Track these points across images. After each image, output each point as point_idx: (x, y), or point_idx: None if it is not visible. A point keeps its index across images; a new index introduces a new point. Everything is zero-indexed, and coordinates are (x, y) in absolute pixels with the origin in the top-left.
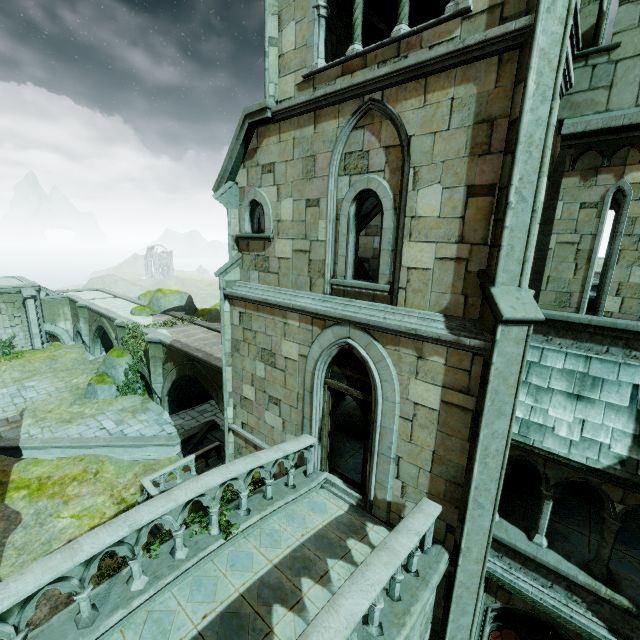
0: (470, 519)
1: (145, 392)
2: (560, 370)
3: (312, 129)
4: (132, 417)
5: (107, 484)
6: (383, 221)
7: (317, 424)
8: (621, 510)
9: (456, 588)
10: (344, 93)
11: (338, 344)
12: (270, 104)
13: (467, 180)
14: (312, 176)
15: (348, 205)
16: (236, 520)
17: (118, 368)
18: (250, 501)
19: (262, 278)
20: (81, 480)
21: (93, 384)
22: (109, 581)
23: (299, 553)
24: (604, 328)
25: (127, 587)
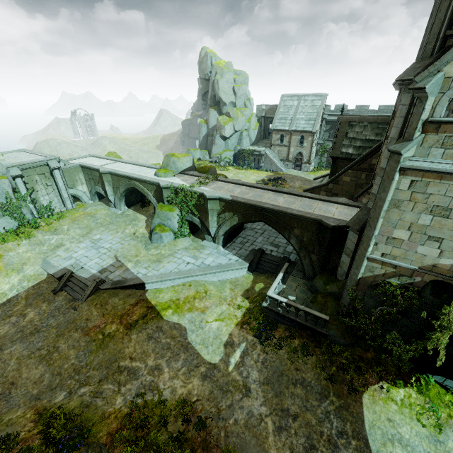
0: None
1: (190, 234)
2: None
3: None
4: (199, 252)
5: (218, 298)
6: None
7: None
8: None
9: None
10: None
11: None
12: None
13: None
14: None
15: None
16: None
17: (172, 219)
18: None
19: (448, 154)
20: (199, 298)
21: (159, 233)
22: None
23: None
24: None
25: None
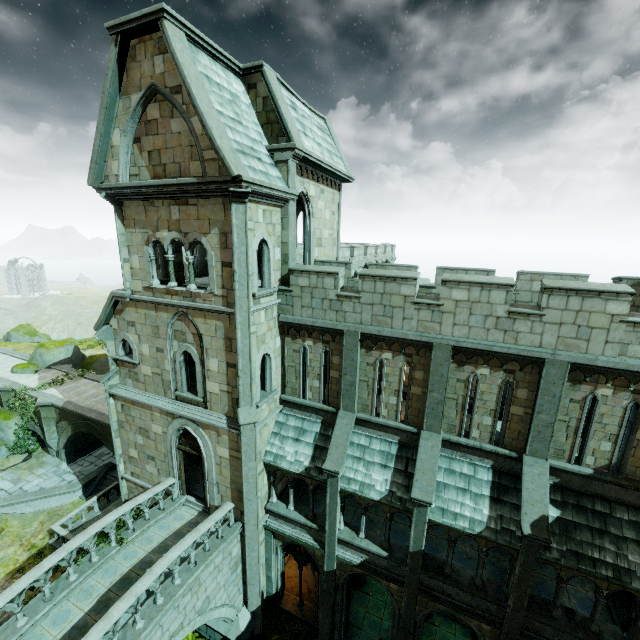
0: (246, 507)
1: (38, 446)
2: (293, 426)
3: (155, 313)
4: (29, 473)
5: (15, 537)
6: (196, 368)
7: (177, 470)
8: (312, 488)
9: (246, 540)
10: (169, 304)
11: (182, 428)
12: (128, 294)
13: (226, 360)
14: (158, 336)
15: (179, 356)
16: (127, 536)
17: (7, 430)
18: (135, 524)
19: (135, 384)
20: None
21: None
22: (56, 581)
23: (164, 544)
24: (308, 406)
25: (67, 581)
